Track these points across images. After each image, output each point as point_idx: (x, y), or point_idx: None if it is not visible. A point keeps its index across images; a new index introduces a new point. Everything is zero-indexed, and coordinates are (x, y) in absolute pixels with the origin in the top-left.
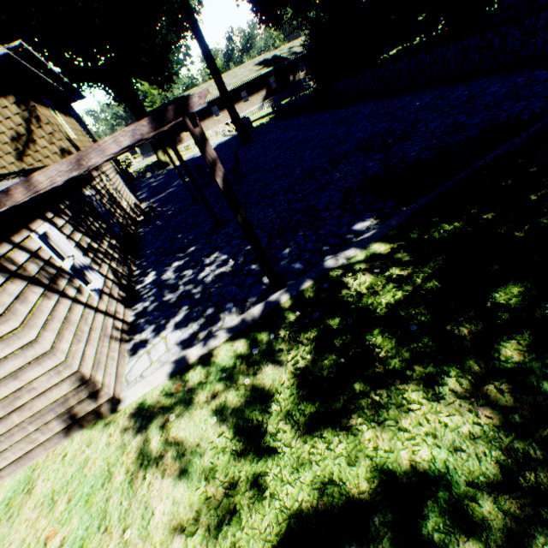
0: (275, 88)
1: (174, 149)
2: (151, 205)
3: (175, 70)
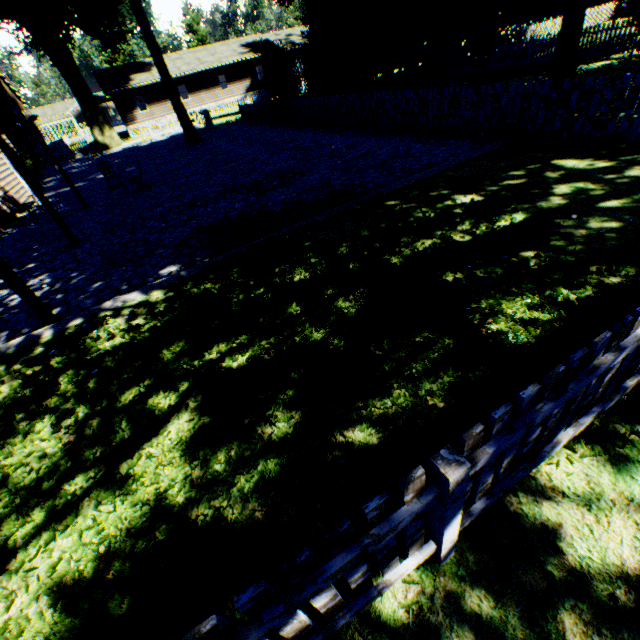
0: (262, 80)
1: (4, 150)
2: (34, 201)
3: (128, 28)
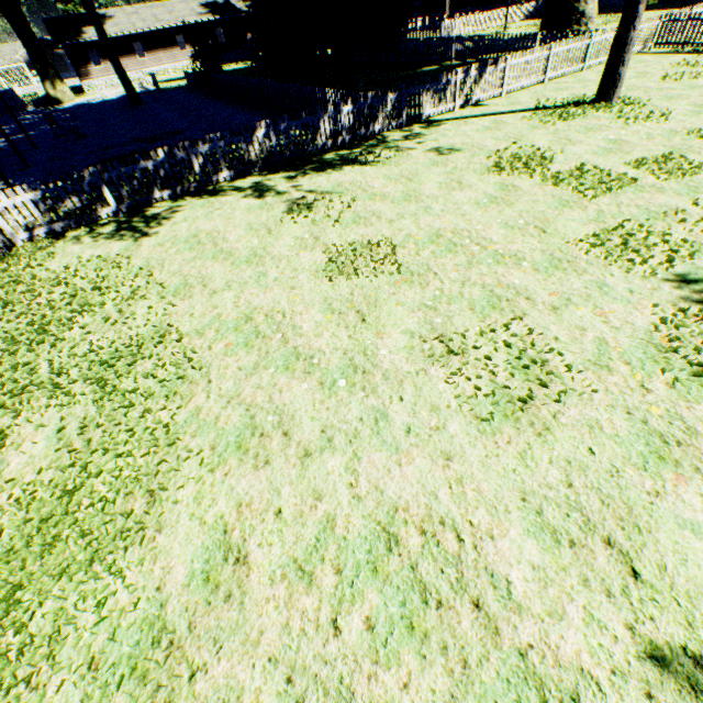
0: (223, 44)
1: None
2: None
3: None
